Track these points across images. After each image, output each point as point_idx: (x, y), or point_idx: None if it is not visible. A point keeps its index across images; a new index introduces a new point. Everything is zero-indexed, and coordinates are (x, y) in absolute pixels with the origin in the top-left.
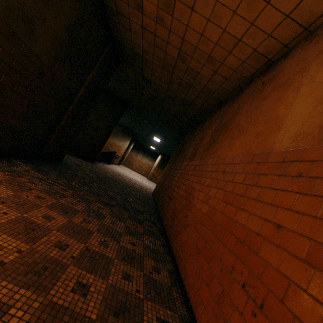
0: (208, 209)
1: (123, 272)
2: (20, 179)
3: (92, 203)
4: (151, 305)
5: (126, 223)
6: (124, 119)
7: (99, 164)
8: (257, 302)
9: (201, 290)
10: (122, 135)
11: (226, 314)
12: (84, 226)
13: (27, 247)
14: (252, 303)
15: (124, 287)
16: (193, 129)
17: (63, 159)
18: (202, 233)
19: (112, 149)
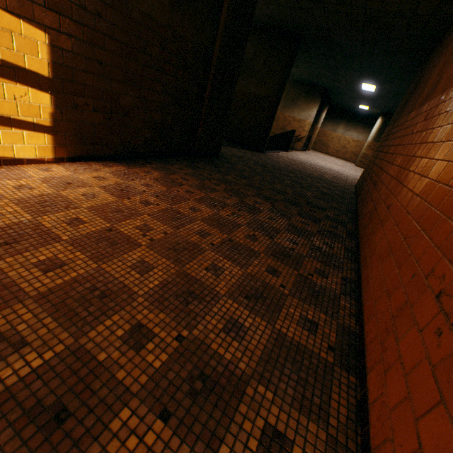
0: (425, 185)
1: (268, 267)
2: (174, 177)
3: (247, 197)
4: (297, 303)
5: (291, 220)
6: (302, 69)
7: (270, 153)
8: (450, 317)
9: (378, 302)
10: (303, 99)
11: (399, 330)
12: (231, 220)
13: (171, 231)
14: (442, 319)
15: (265, 280)
16: (448, 29)
17: (222, 153)
18: (402, 227)
19: (290, 127)
